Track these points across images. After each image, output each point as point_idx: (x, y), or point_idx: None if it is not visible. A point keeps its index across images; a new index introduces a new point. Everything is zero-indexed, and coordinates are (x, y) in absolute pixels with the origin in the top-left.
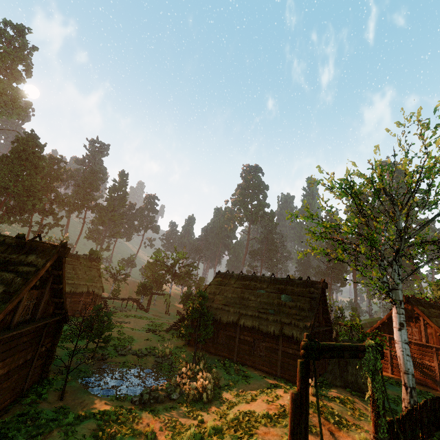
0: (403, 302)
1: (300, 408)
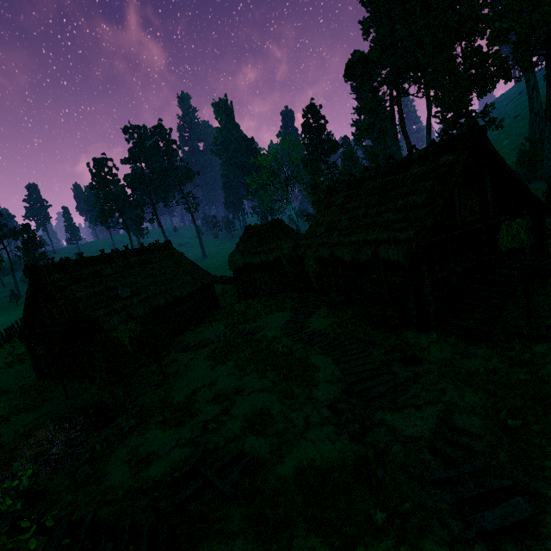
0: None
1: None
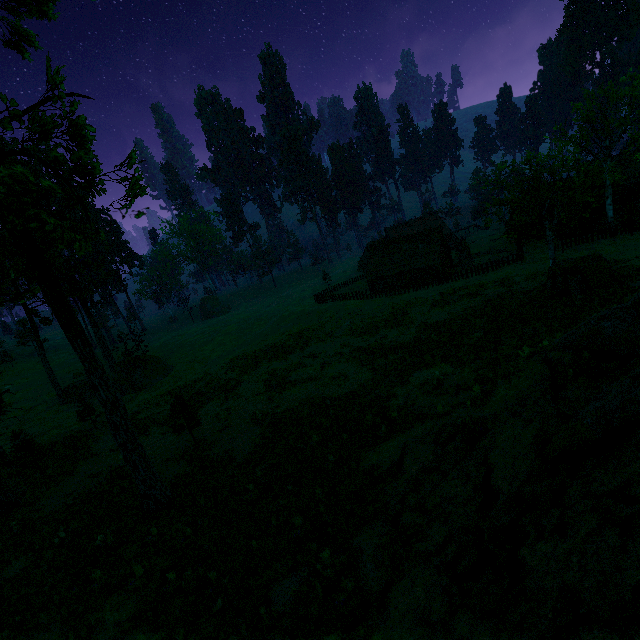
0: (609, 186)
1: (519, 244)
